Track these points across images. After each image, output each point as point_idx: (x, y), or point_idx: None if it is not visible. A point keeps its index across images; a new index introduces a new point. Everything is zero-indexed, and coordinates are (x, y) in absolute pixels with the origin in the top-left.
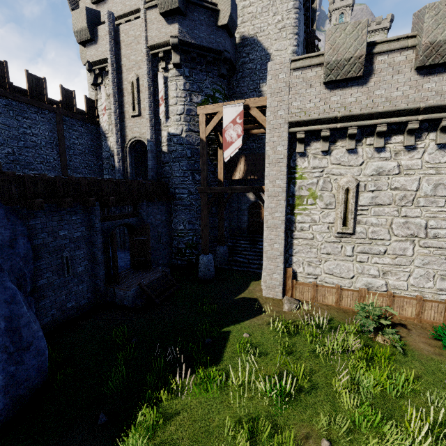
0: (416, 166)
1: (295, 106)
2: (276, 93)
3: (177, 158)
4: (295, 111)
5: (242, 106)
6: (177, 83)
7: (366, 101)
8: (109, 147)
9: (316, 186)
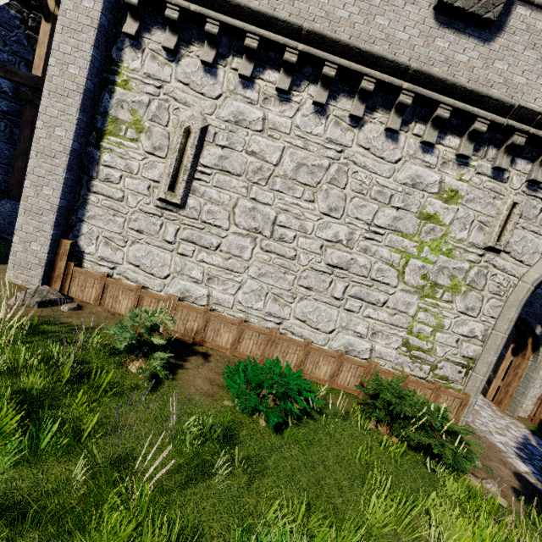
0: (284, 127)
1: None
2: None
3: None
4: None
5: None
6: None
7: None
8: None
9: (146, 110)
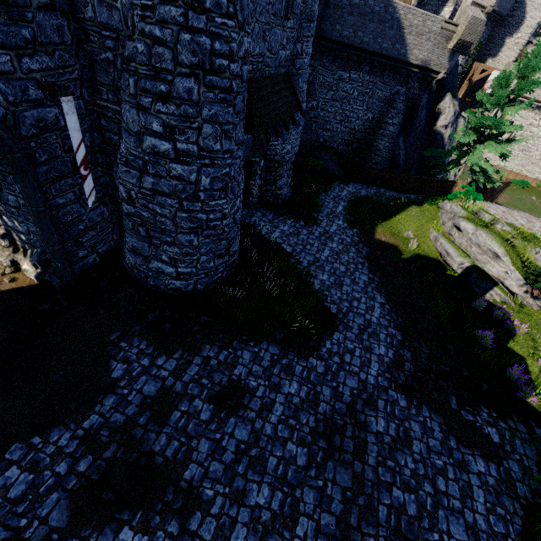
0: None
1: None
2: None
3: None
4: None
5: None
6: None
7: None
8: None
9: None
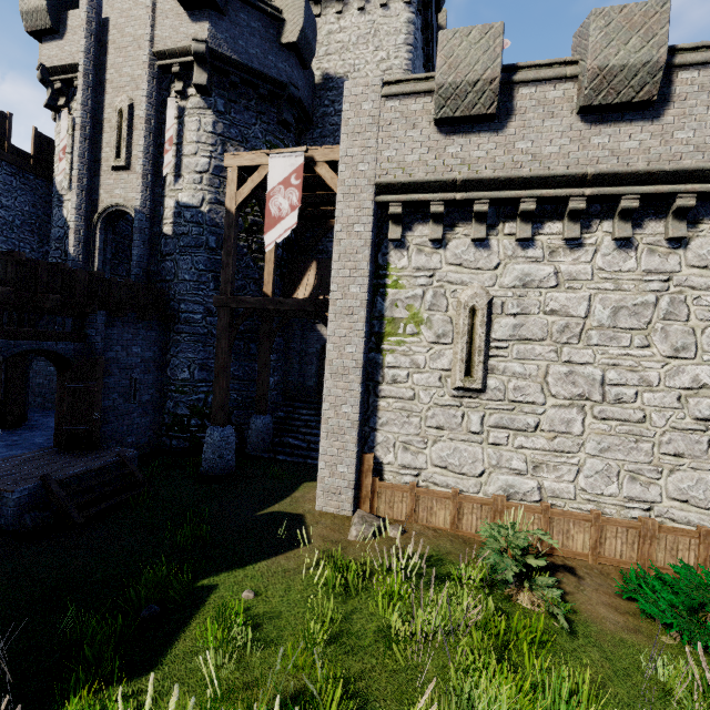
0: (584, 274)
1: (388, 158)
2: (356, 133)
3: (188, 247)
4: (388, 167)
5: (302, 158)
6: (201, 119)
7: (502, 158)
8: (65, 219)
9: (421, 302)
